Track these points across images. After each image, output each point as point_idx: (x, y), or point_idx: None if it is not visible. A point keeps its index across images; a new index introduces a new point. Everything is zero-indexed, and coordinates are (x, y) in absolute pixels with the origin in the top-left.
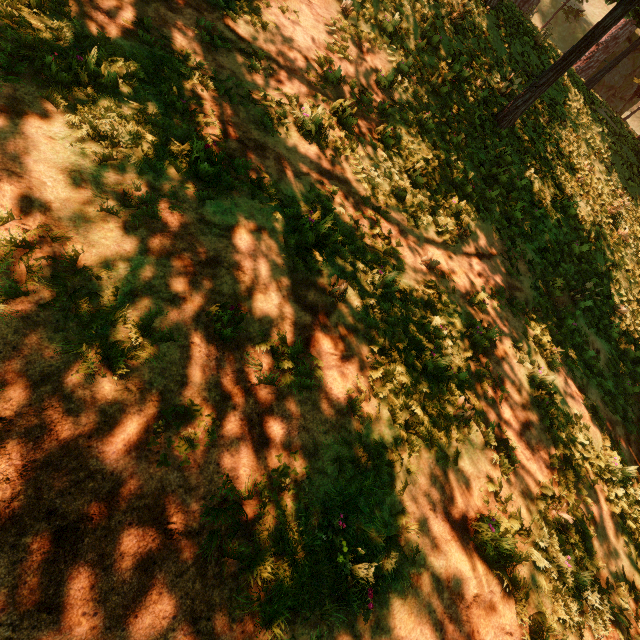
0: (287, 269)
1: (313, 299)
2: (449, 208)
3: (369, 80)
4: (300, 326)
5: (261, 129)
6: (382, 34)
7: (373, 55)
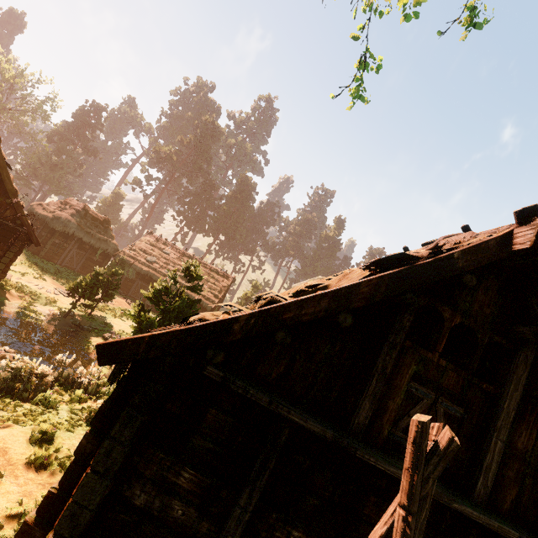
0: None
1: None
2: None
3: None
4: None
5: None
6: None
7: None
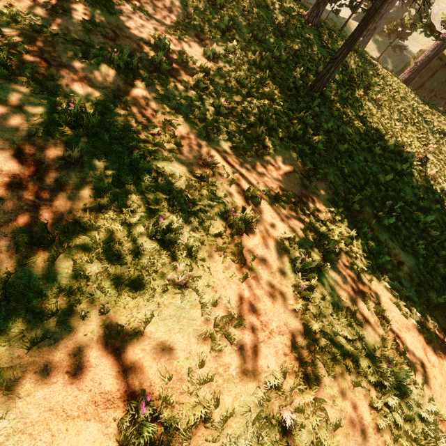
0: (26, 134)
1: (40, 158)
2: (250, 134)
3: (198, 53)
4: (3, 172)
5: (73, 58)
6: (216, 30)
7: (207, 41)
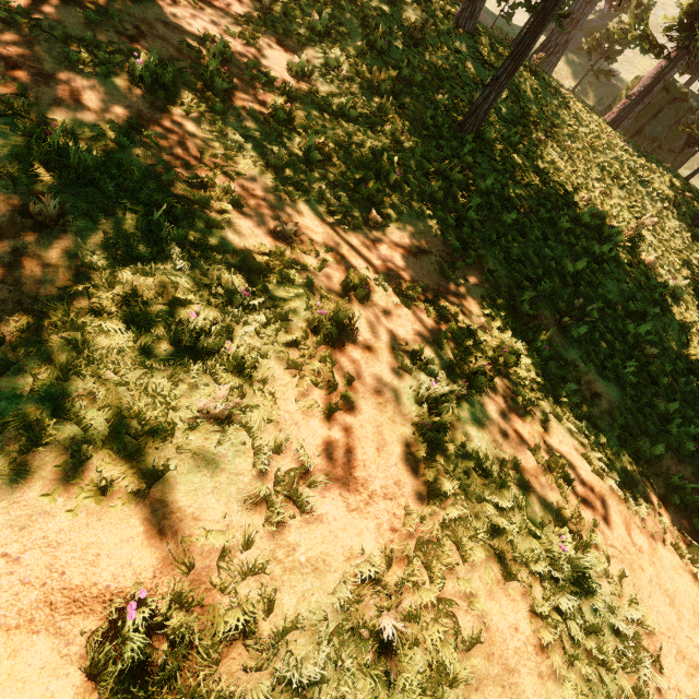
0: None
1: None
2: (359, 193)
3: (279, 67)
4: None
5: (63, 65)
6: (310, 33)
7: (294, 50)
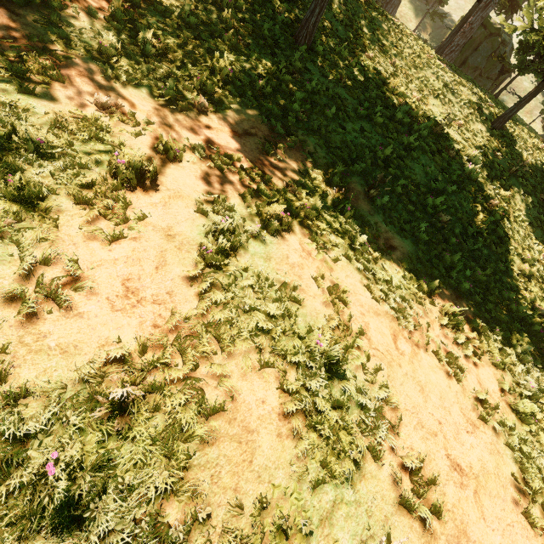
0: None
1: None
2: (192, 84)
3: None
4: None
5: None
6: None
7: None
